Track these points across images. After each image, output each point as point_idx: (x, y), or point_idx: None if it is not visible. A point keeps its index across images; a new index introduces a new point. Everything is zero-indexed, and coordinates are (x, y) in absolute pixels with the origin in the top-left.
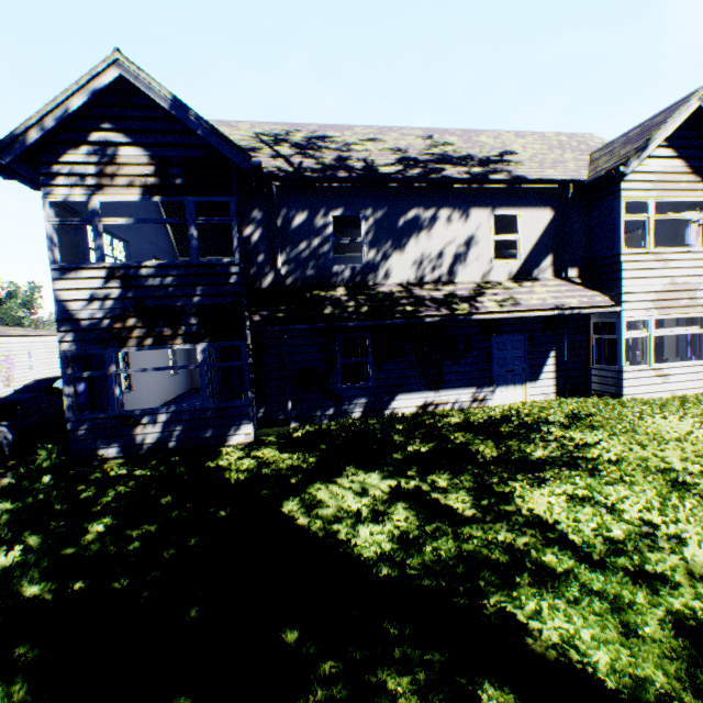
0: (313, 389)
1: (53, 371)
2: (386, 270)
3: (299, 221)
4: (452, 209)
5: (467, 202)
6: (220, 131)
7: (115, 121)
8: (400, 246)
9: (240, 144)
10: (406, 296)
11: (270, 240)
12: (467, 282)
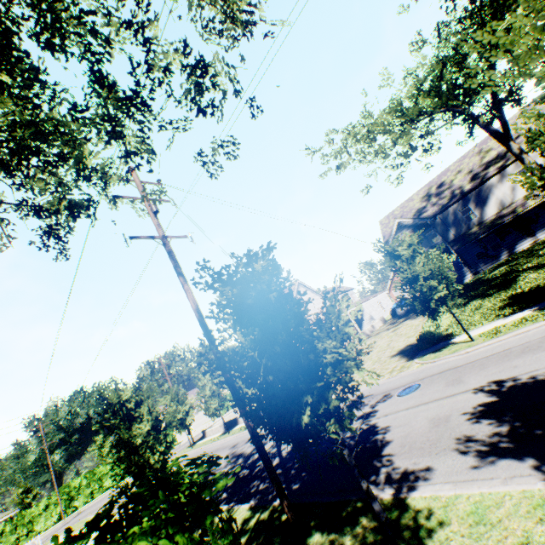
0: (484, 258)
1: (390, 304)
2: (486, 214)
3: (450, 219)
4: (497, 182)
5: (502, 177)
6: (421, 218)
7: (399, 229)
8: (486, 204)
9: (419, 207)
10: (497, 217)
11: (445, 228)
12: (520, 198)
